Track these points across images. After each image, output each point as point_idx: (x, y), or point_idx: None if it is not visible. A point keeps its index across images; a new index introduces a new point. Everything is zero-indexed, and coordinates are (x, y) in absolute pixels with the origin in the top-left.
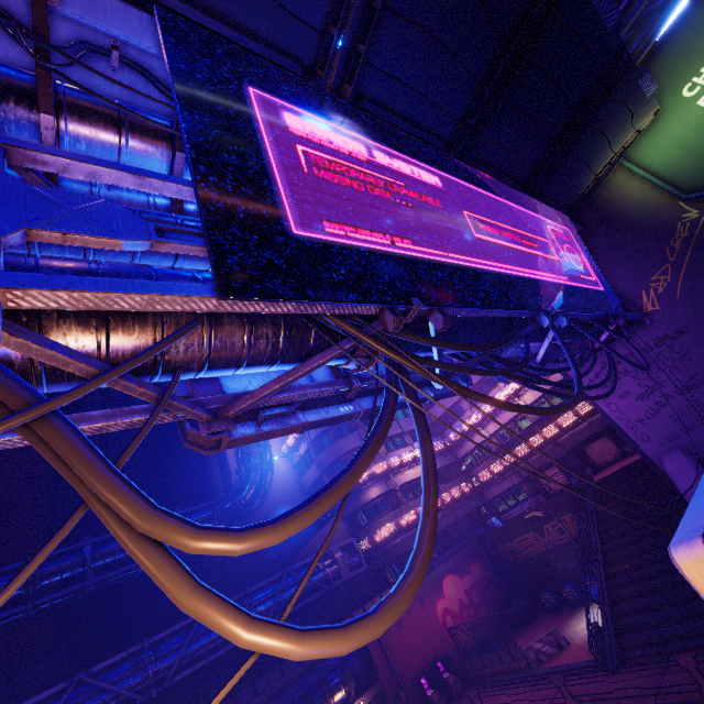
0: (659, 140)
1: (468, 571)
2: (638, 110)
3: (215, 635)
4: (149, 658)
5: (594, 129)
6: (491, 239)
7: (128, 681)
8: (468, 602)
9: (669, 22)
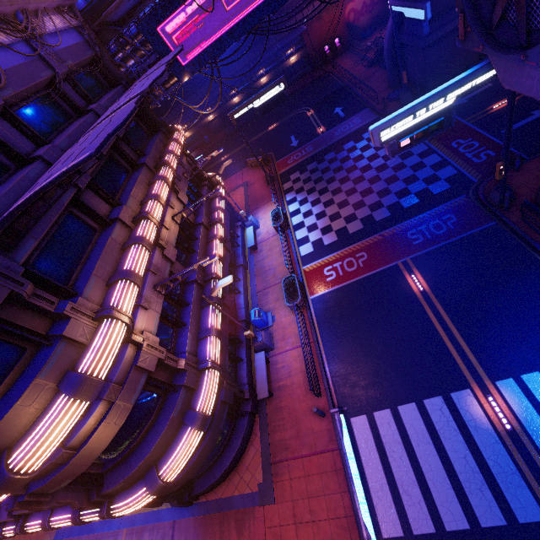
0: None
1: None
2: None
3: None
4: None
5: None
6: (235, 3)
7: None
8: (369, 3)
9: None
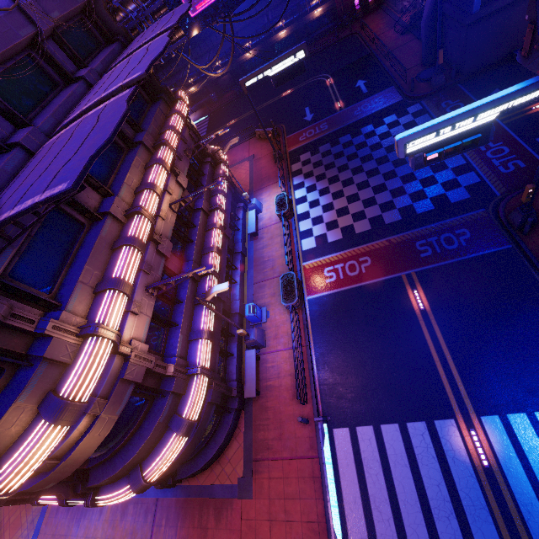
0: None
1: None
2: None
3: None
4: None
5: None
6: None
7: None
8: None
9: None
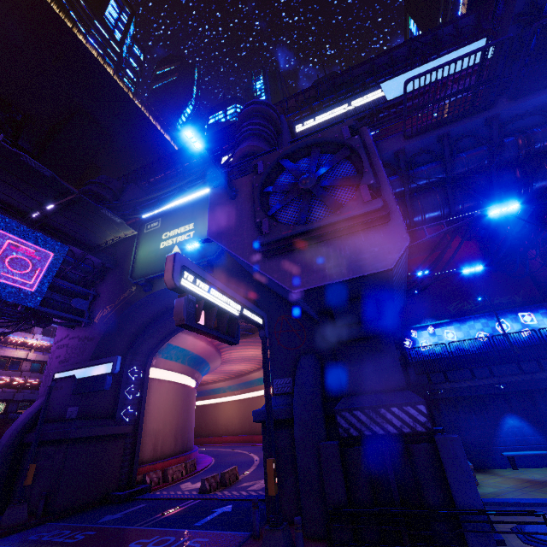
0: (147, 247)
1: None
2: (117, 224)
3: None
4: None
5: (82, 216)
6: None
7: None
8: None
9: (178, 203)
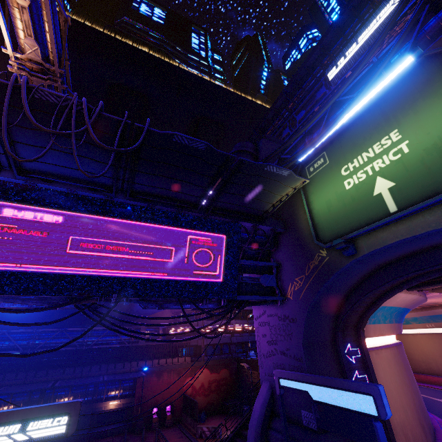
0: (322, 195)
1: (218, 371)
2: (283, 179)
3: (64, 340)
4: (36, 336)
5: (245, 185)
6: (86, 252)
7: (21, 341)
8: (207, 386)
9: (348, 116)
